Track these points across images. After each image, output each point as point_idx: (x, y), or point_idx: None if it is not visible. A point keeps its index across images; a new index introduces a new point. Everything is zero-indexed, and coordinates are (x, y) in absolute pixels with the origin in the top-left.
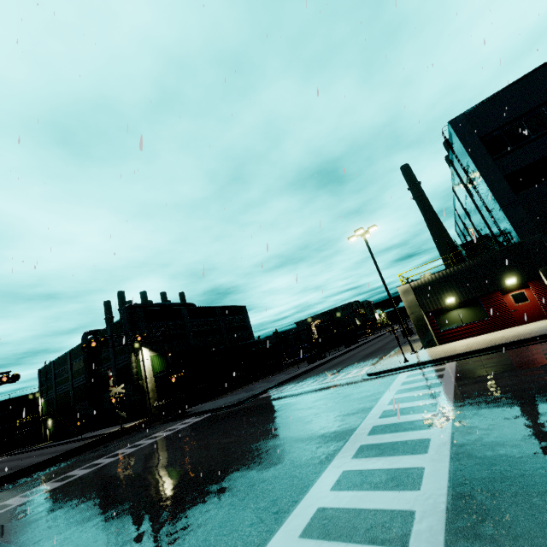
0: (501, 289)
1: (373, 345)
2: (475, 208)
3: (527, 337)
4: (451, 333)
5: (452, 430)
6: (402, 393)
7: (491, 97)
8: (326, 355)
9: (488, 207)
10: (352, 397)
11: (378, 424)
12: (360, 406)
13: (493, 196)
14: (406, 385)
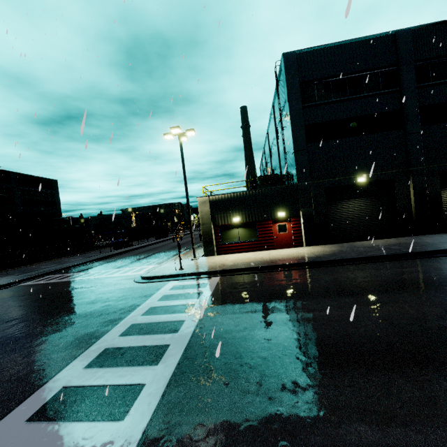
0: (273, 218)
1: (176, 242)
2: (277, 150)
3: (278, 263)
4: (229, 247)
5: (145, 432)
6: (150, 315)
7: (319, 48)
8: (136, 244)
9: (286, 150)
10: (101, 309)
11: (71, 384)
12: (91, 330)
13: (292, 139)
14: (163, 301)
